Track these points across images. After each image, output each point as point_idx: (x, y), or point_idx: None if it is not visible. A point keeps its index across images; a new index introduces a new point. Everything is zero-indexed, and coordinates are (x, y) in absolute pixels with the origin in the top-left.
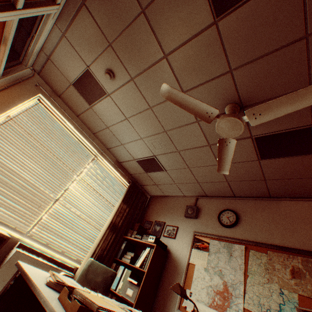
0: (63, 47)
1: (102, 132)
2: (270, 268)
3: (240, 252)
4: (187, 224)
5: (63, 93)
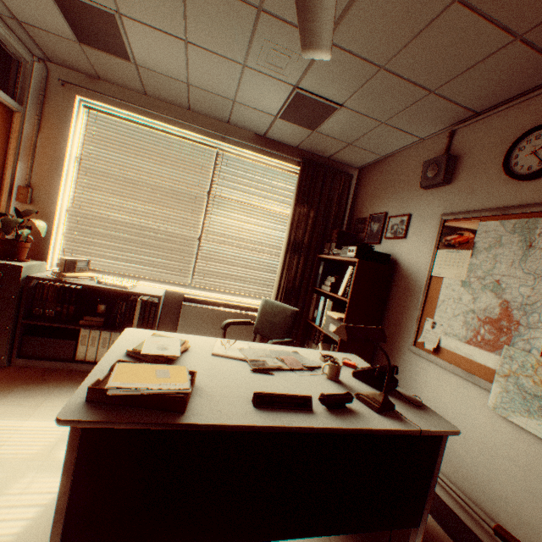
0: None
1: (192, 99)
2: None
3: None
4: (429, 204)
5: (95, 69)
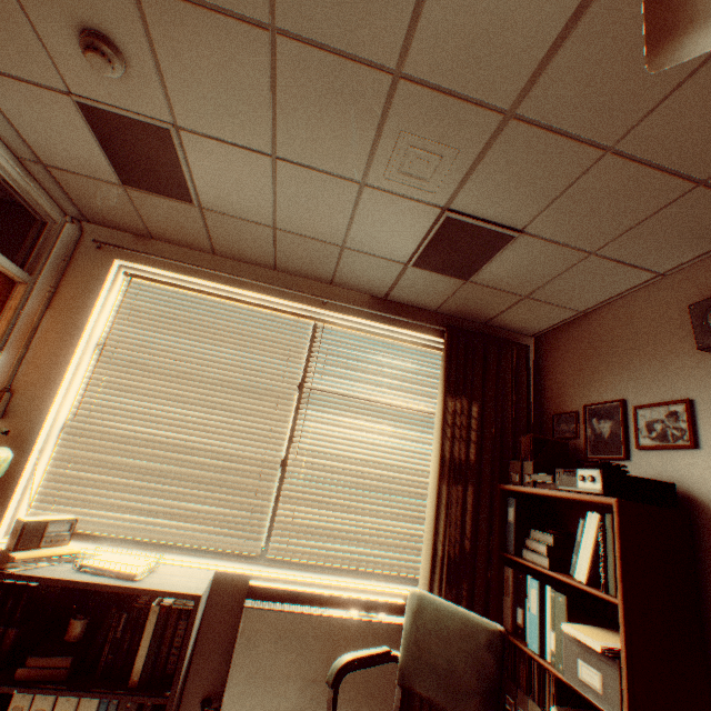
0: (6, 104)
1: (279, 252)
2: None
3: None
4: None
5: (145, 223)
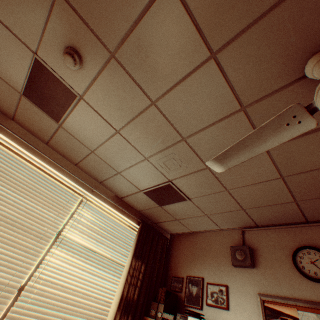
0: None
1: (86, 160)
2: None
3: None
4: (242, 279)
5: (16, 112)
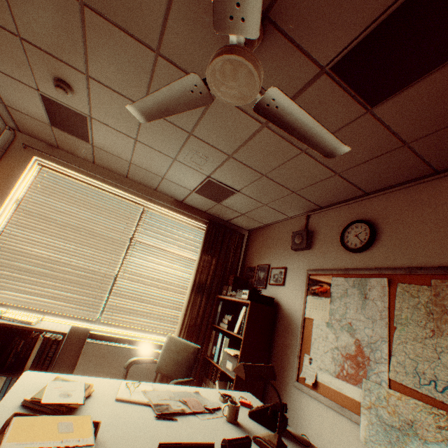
0: None
1: (131, 171)
2: (436, 312)
3: (380, 290)
4: (298, 261)
5: (57, 142)
